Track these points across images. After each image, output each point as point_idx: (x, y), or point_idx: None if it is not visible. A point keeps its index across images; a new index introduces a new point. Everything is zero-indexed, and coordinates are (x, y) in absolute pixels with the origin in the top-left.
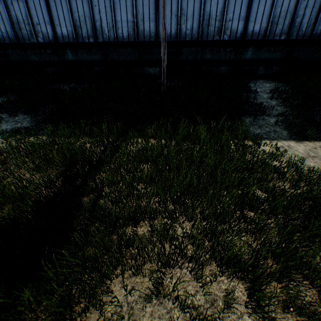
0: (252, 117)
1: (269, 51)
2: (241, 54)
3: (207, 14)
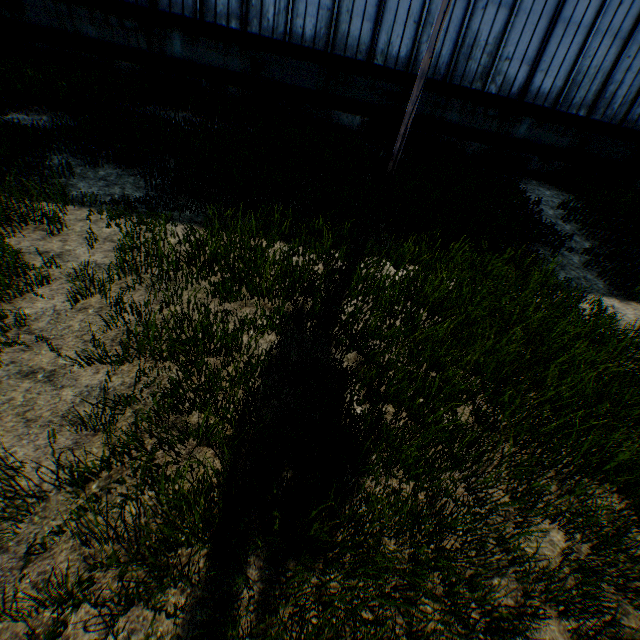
0: (544, 248)
1: (554, 131)
2: (509, 125)
3: (471, 36)
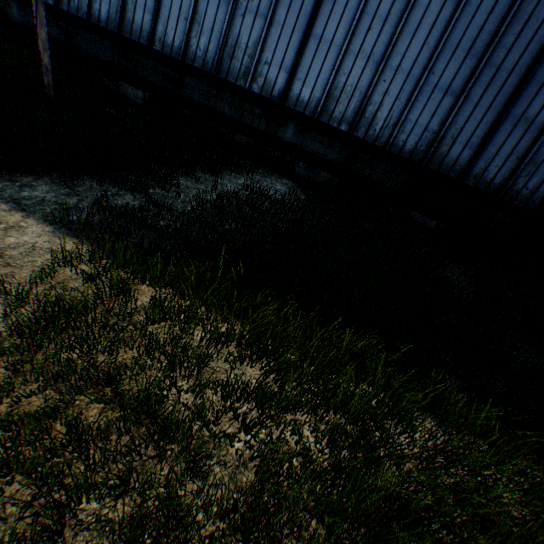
0: (110, 185)
1: (320, 141)
2: (276, 127)
3: (234, 38)
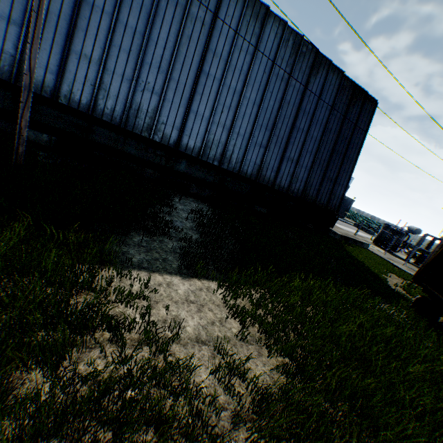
0: (149, 235)
1: (203, 171)
2: (173, 163)
3: (136, 104)
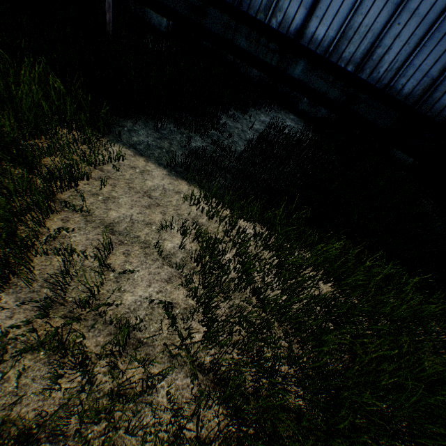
0: (181, 127)
1: (326, 80)
2: (287, 63)
3: None
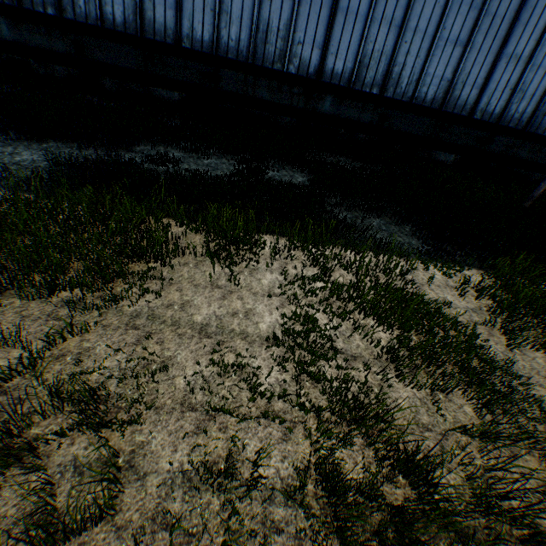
0: None
1: None
2: None
3: None
